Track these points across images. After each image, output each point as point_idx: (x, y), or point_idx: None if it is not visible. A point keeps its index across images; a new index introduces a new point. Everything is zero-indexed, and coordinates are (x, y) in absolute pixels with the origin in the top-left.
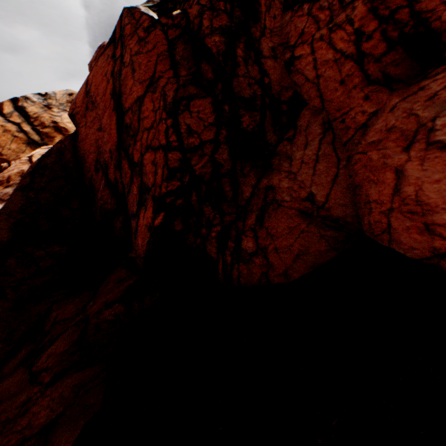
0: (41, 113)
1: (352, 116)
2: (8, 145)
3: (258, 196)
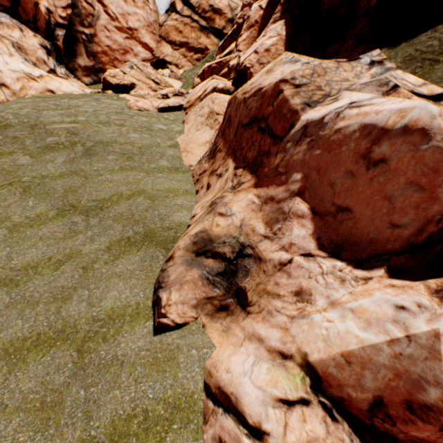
0: (200, 1)
1: None
2: (190, 35)
3: None
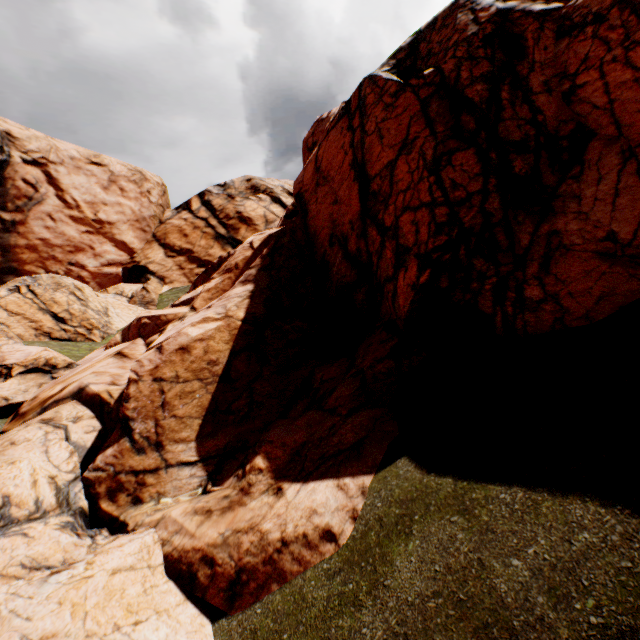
0: (225, 204)
1: None
2: (198, 242)
3: (538, 244)
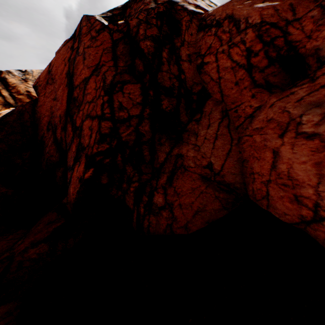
0: (18, 84)
1: (243, 108)
2: None
3: (170, 161)
